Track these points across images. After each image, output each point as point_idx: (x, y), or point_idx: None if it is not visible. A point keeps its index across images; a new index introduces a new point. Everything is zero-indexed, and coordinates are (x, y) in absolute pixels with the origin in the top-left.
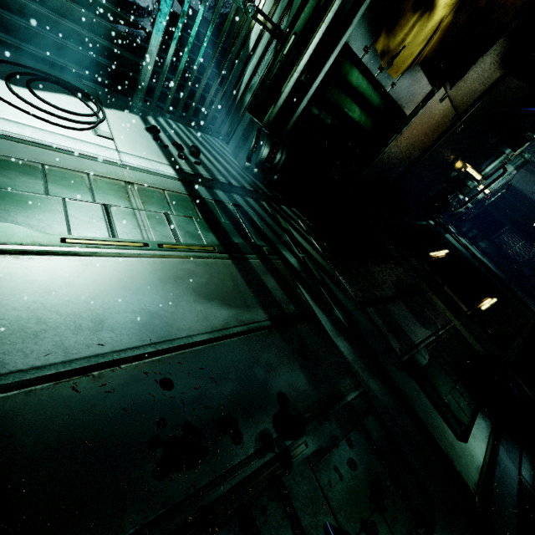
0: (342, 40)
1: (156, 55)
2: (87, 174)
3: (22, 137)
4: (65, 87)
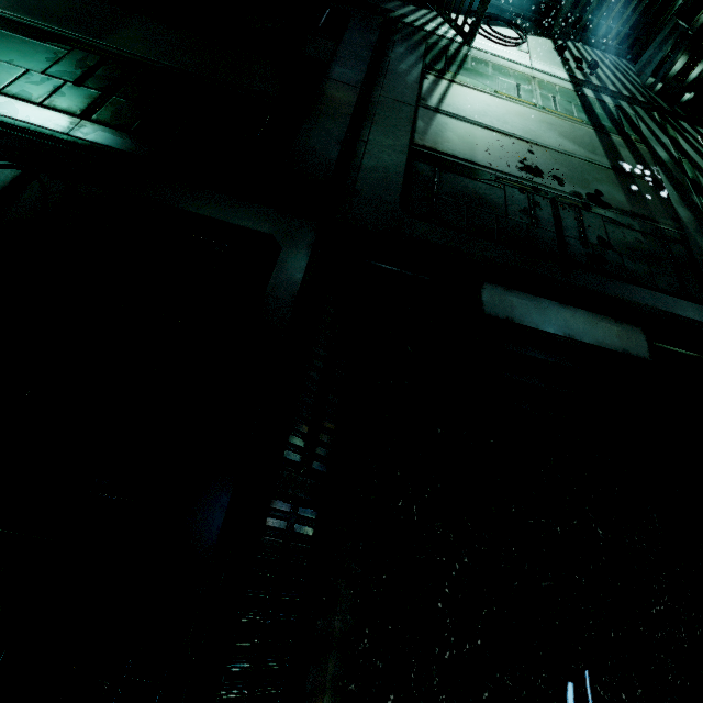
0: None
1: None
2: (510, 69)
3: (483, 49)
4: (506, 22)
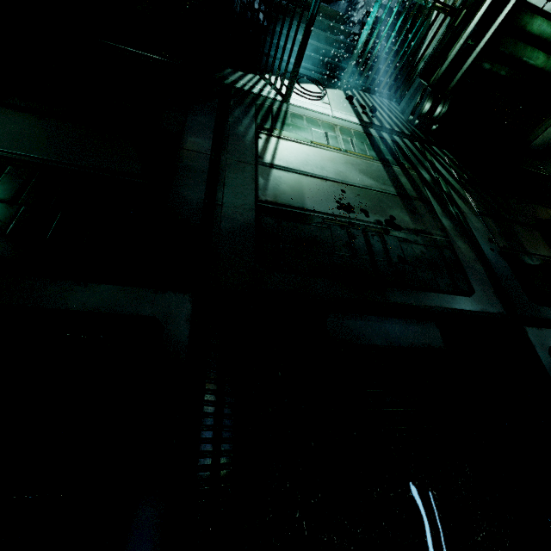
0: (511, 2)
1: (360, 51)
2: (319, 120)
3: (297, 105)
4: (310, 80)
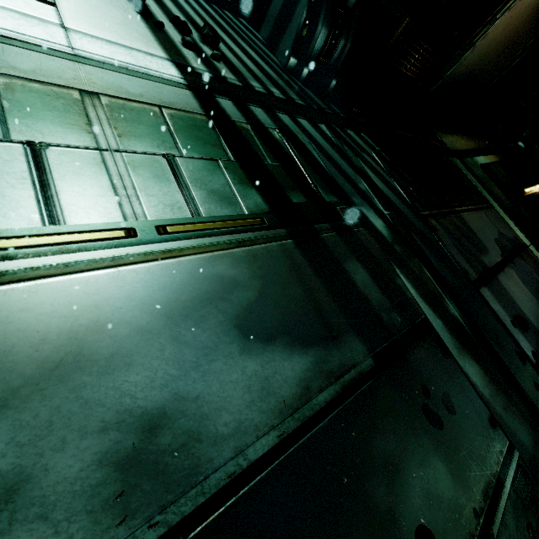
0: None
1: None
2: None
3: None
4: None
